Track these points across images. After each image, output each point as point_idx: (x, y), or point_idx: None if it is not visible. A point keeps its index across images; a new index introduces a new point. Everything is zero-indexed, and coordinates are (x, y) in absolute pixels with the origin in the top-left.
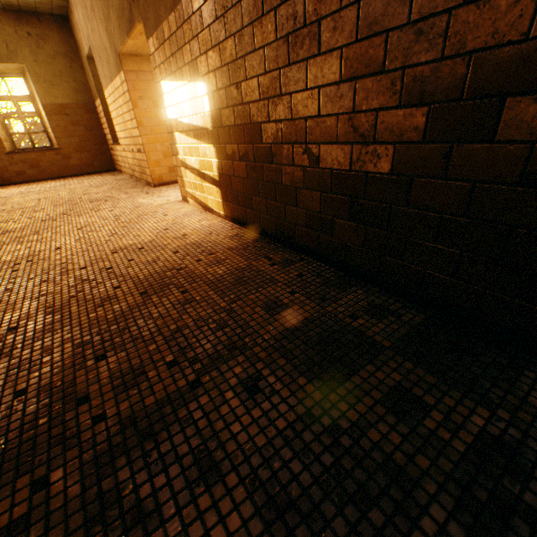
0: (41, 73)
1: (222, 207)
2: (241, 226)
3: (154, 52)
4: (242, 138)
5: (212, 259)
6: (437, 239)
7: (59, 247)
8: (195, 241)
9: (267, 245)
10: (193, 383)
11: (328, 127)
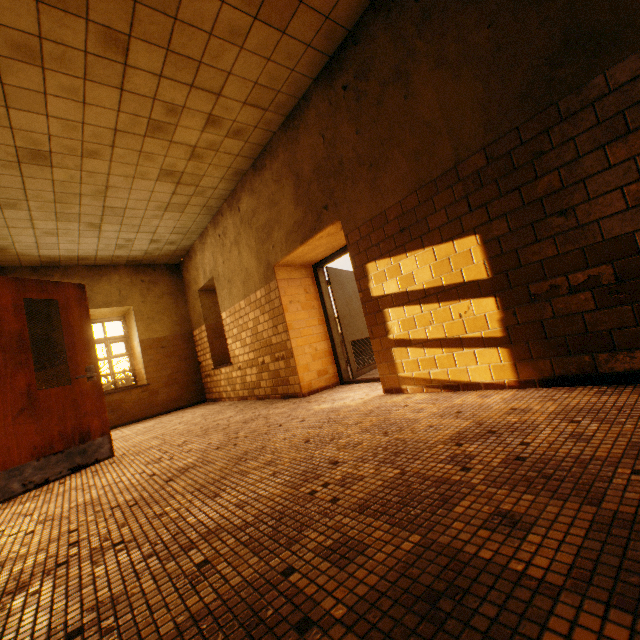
0: (146, 311)
1: (512, 371)
2: (574, 385)
3: (359, 240)
4: (578, 263)
5: None
6: None
7: (332, 462)
8: (555, 408)
9: None
10: None
11: None
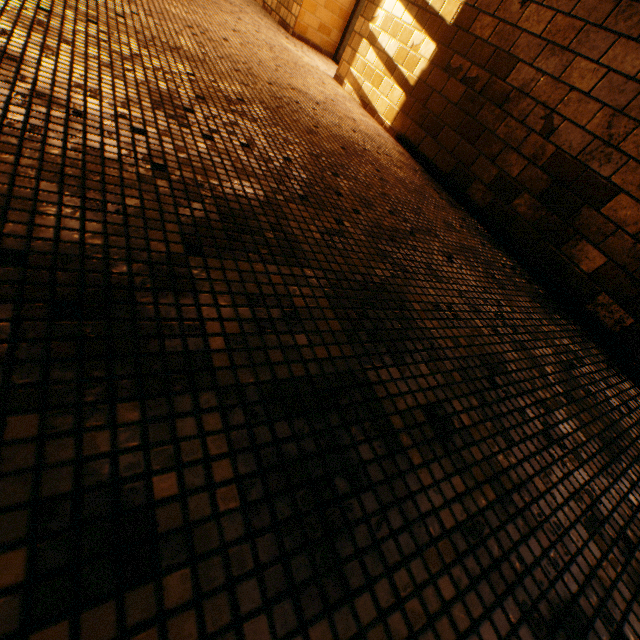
0: None
1: (394, 117)
2: (405, 148)
3: None
4: (484, 61)
5: (390, 160)
6: (599, 244)
7: (226, 40)
8: (367, 133)
9: (432, 181)
10: (408, 233)
11: (587, 110)
